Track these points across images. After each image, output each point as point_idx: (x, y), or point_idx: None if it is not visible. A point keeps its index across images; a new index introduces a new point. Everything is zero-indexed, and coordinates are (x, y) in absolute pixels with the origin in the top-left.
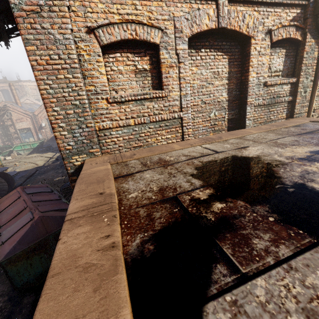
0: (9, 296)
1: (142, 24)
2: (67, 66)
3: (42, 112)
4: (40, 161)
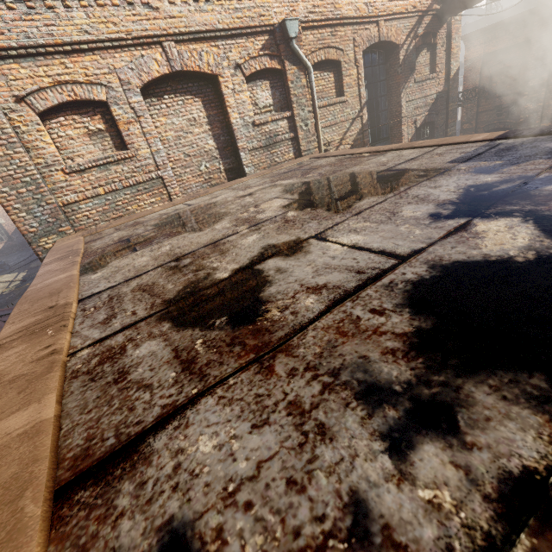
0: None
1: (80, 83)
2: (4, 142)
3: None
4: None
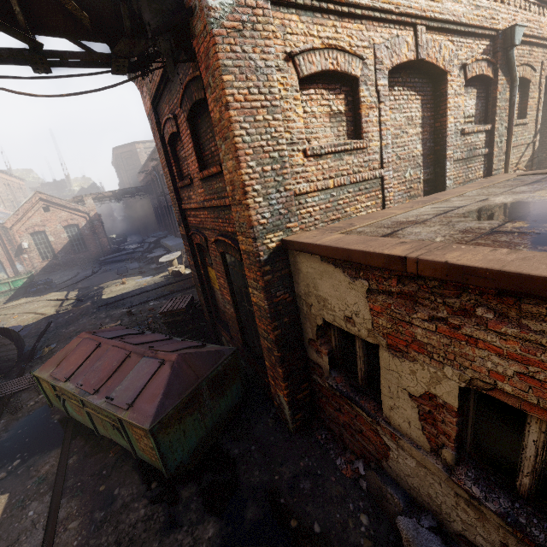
0: (149, 498)
1: (344, 52)
2: (266, 104)
3: (21, 222)
4: (44, 308)
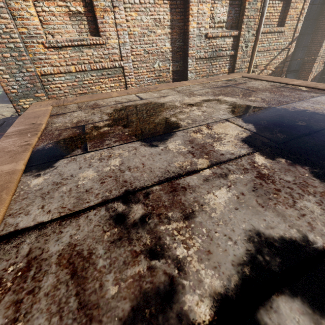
0: None
1: None
2: None
3: None
4: (7, 112)
